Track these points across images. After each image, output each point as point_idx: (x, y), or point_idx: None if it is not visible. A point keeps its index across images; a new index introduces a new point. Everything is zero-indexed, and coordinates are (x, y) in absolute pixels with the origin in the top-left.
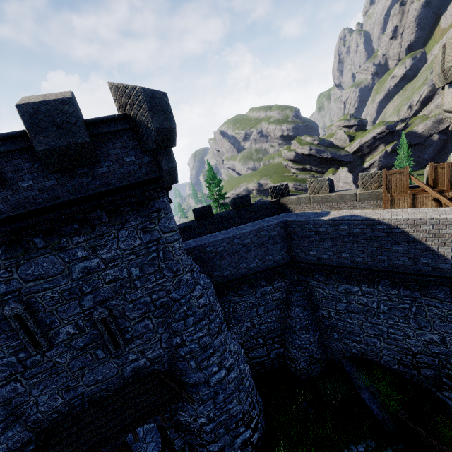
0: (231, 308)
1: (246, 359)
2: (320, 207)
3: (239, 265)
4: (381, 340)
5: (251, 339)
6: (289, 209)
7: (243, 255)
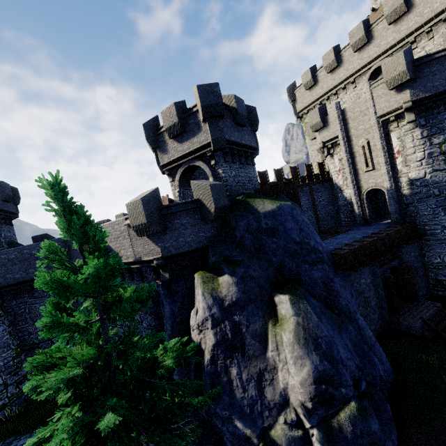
0: (27, 309)
1: (14, 346)
2: None
3: (29, 270)
4: (124, 329)
5: (46, 340)
6: None
7: (32, 262)
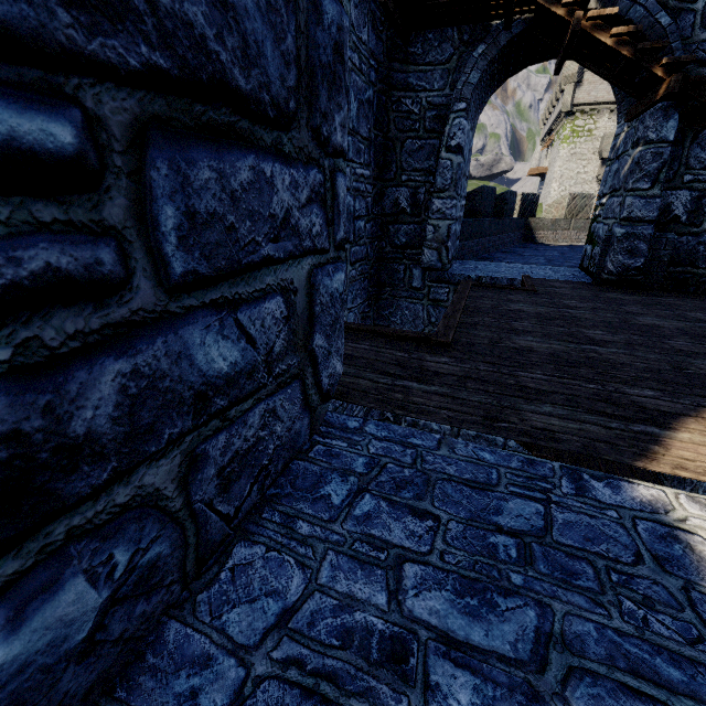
0: None
1: None
2: (578, 237)
3: None
4: None
5: None
6: (535, 238)
7: None
